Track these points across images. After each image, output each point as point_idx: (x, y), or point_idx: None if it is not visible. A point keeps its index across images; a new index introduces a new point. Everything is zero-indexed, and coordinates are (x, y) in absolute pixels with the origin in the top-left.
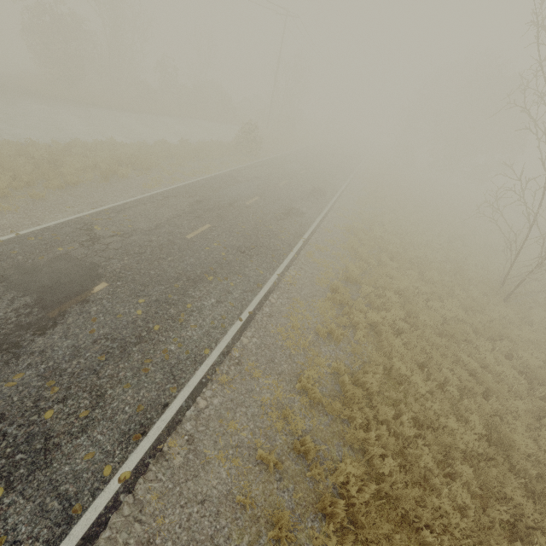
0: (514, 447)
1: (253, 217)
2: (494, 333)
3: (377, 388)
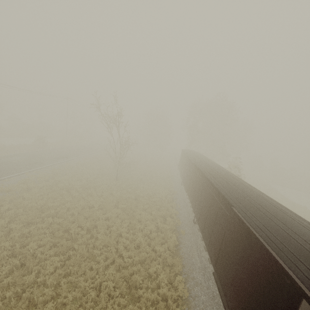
0: (47, 205)
1: (10, 165)
2: (89, 187)
3: (8, 198)
